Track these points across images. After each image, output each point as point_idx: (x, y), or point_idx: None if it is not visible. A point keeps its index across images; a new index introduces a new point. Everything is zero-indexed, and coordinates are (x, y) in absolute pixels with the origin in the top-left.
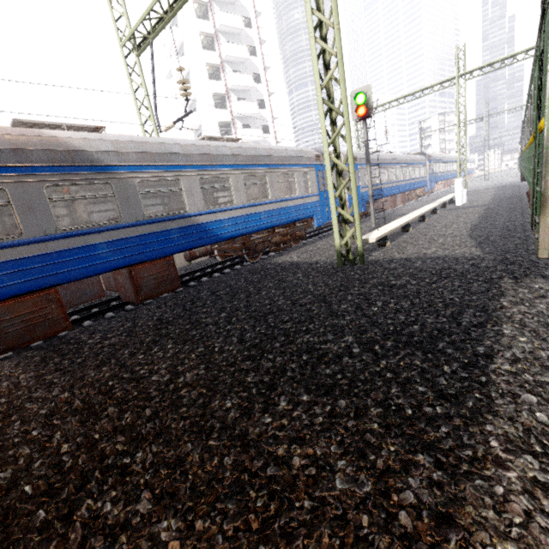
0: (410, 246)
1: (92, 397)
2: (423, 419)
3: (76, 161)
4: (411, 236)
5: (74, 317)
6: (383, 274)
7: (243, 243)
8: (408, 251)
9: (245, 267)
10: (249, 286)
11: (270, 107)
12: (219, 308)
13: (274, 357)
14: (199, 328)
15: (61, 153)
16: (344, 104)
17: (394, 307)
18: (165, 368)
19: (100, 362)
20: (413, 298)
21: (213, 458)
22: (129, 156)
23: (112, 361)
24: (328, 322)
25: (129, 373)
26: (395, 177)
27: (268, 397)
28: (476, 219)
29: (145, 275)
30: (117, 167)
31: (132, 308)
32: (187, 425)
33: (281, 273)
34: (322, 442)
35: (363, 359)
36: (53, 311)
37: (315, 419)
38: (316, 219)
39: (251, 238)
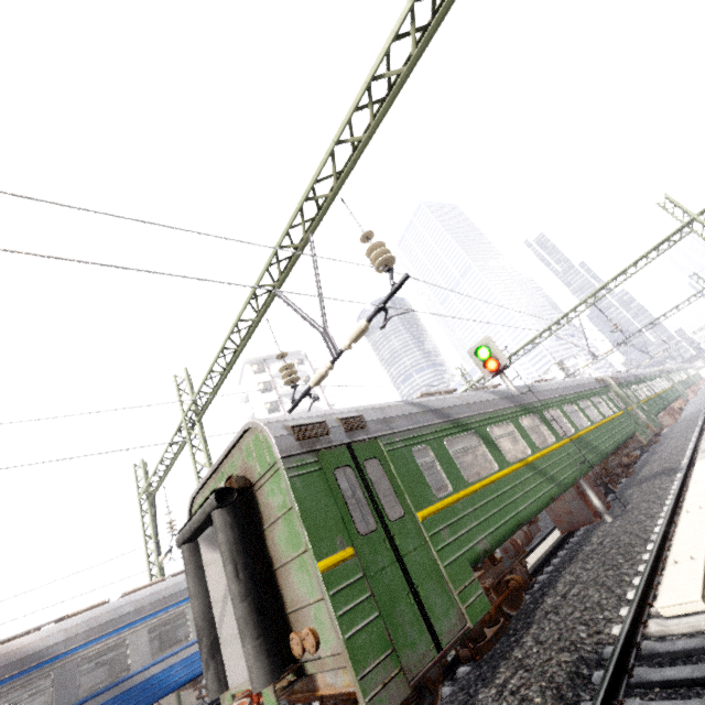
0: None
1: None
2: None
3: (26, 664)
4: None
5: None
6: None
7: None
8: None
9: None
10: None
11: None
12: None
13: None
14: None
15: (16, 662)
16: None
17: None
18: None
19: None
20: None
21: None
22: (78, 637)
23: None
24: None
25: None
26: None
27: None
28: None
29: None
30: (63, 654)
31: None
32: None
33: None
34: None
35: None
36: None
37: None
38: None
39: None
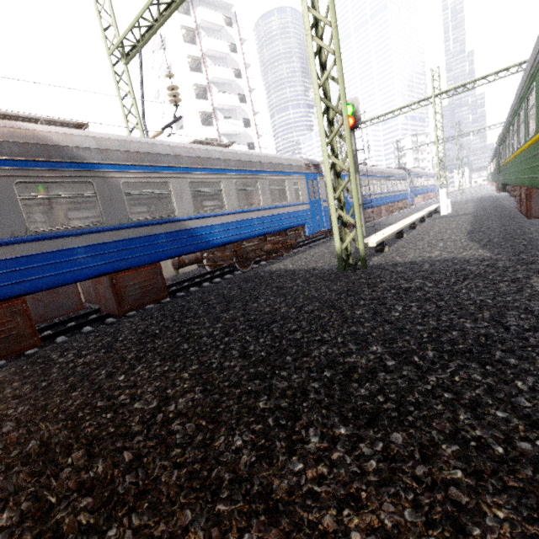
0: (410, 251)
1: (53, 435)
2: (524, 460)
3: (54, 157)
4: (407, 241)
5: (46, 333)
6: (392, 278)
7: (234, 250)
8: (410, 255)
9: (236, 276)
10: (244, 294)
11: (255, 126)
12: (213, 318)
13: (288, 374)
14: (191, 341)
15: (36, 146)
16: (343, 102)
17: (418, 311)
18: (151, 392)
19: (70, 385)
20: (436, 301)
21: (226, 537)
22: (114, 154)
23: (85, 384)
24: (345, 331)
25: (106, 399)
26: (380, 189)
27: (291, 430)
28: (468, 225)
29: (129, 284)
30: (99, 165)
31: (113, 321)
32: (183, 476)
33: (278, 280)
34: (387, 503)
35: (404, 375)
36: (19, 325)
37: (366, 464)
38: (307, 227)
39: (243, 246)
